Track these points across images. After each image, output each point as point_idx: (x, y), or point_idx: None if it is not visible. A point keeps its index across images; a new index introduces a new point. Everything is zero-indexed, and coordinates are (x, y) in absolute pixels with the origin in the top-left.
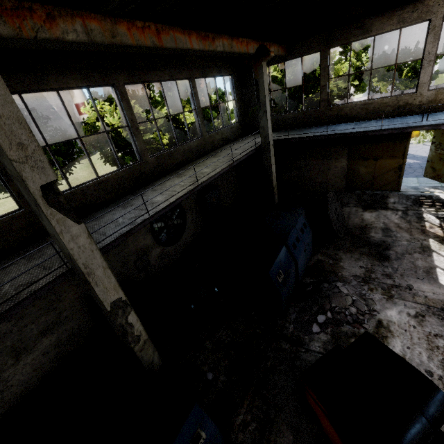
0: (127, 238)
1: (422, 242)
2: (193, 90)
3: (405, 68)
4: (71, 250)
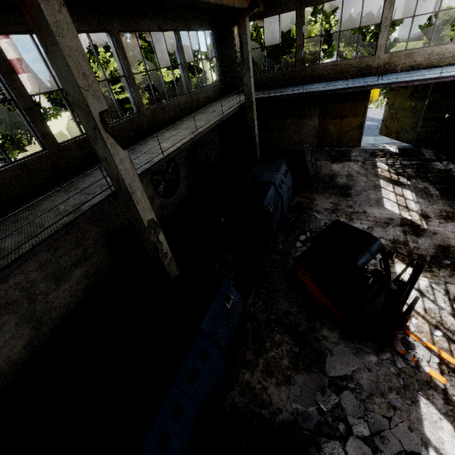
0: None
1: (374, 182)
2: (178, 43)
3: (368, 34)
4: (121, 171)
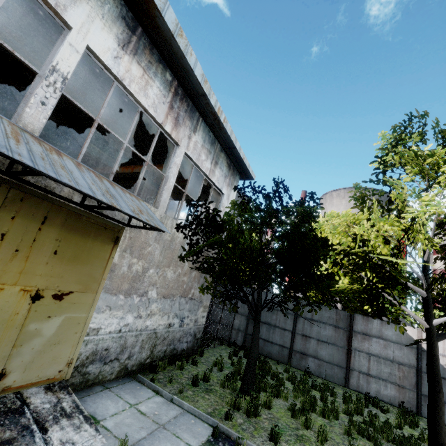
0: None
1: None
2: None
3: None
4: None
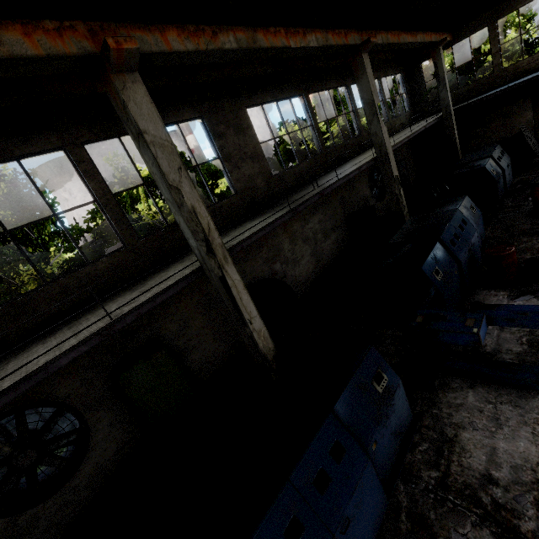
0: (358, 186)
1: None
2: (380, 86)
3: None
4: (384, 138)
